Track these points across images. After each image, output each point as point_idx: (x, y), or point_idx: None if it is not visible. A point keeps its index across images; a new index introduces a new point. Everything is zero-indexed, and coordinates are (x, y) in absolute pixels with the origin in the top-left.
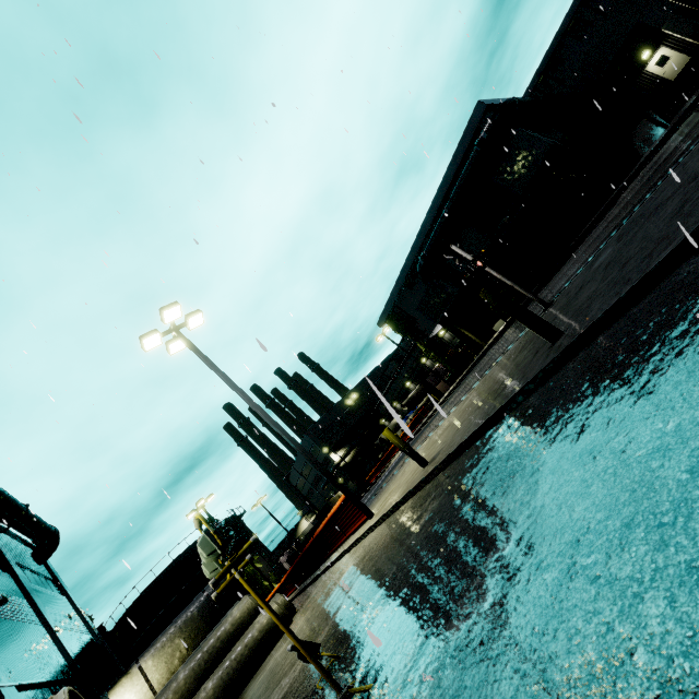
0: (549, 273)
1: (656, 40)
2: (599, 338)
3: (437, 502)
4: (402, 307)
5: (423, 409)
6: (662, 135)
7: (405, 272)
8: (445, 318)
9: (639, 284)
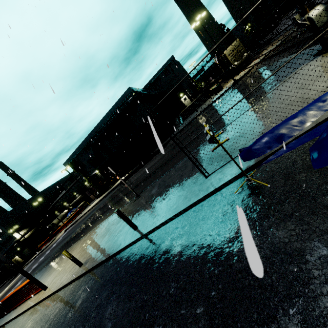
0: (143, 163)
1: (184, 92)
2: (145, 238)
3: (85, 294)
4: (79, 158)
5: (81, 207)
6: (180, 128)
7: (84, 143)
8: (100, 168)
9: (155, 228)
